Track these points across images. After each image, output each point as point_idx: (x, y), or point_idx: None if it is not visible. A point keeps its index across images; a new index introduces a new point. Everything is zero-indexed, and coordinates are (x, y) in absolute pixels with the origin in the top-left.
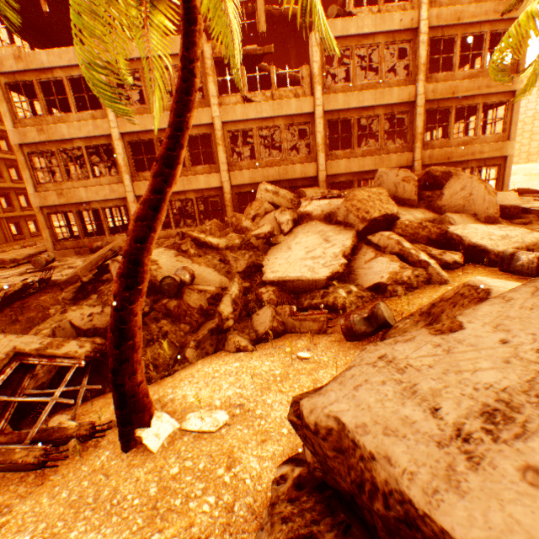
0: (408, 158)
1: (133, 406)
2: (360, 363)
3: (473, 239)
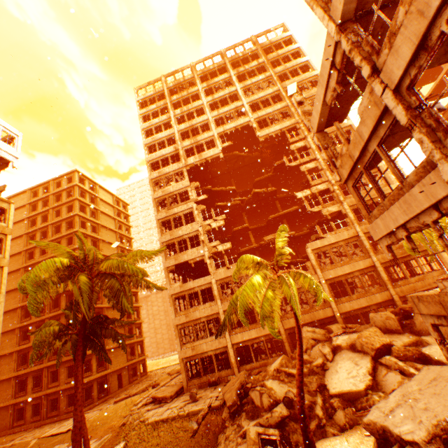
0: (387, 294)
1: (312, 445)
2: (372, 409)
3: (435, 356)
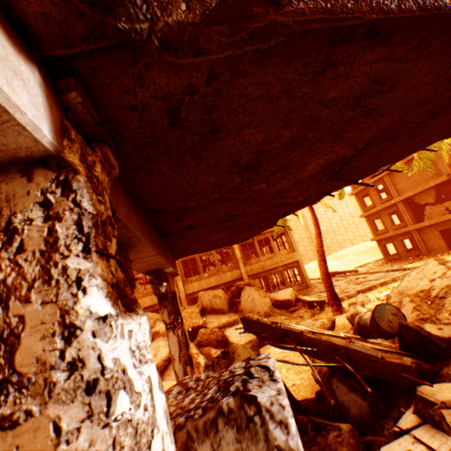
0: (238, 273)
1: None
2: None
3: (232, 338)
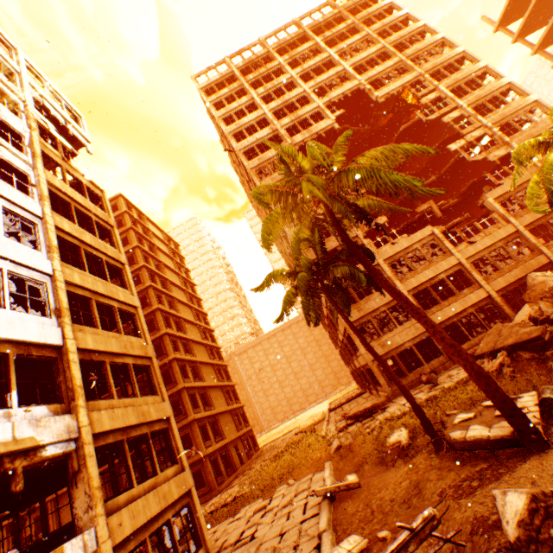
0: None
1: None
2: None
3: None
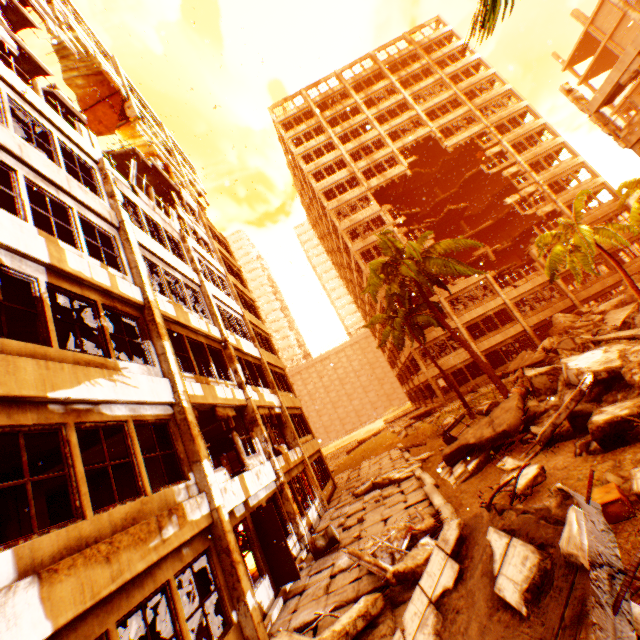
0: (617, 276)
1: None
2: None
3: None
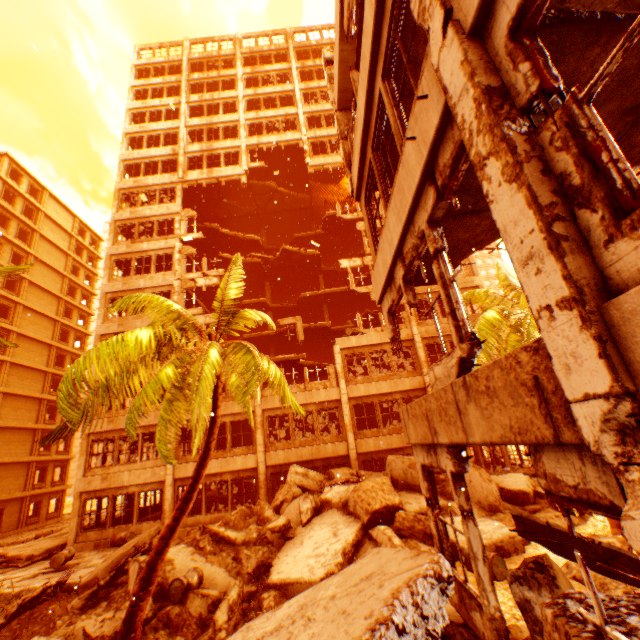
0: None
1: None
2: (239, 630)
3: (452, 534)
